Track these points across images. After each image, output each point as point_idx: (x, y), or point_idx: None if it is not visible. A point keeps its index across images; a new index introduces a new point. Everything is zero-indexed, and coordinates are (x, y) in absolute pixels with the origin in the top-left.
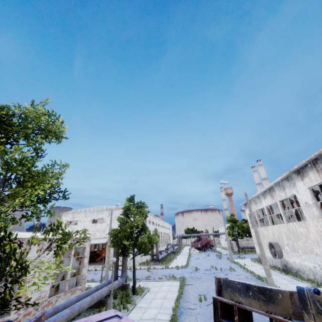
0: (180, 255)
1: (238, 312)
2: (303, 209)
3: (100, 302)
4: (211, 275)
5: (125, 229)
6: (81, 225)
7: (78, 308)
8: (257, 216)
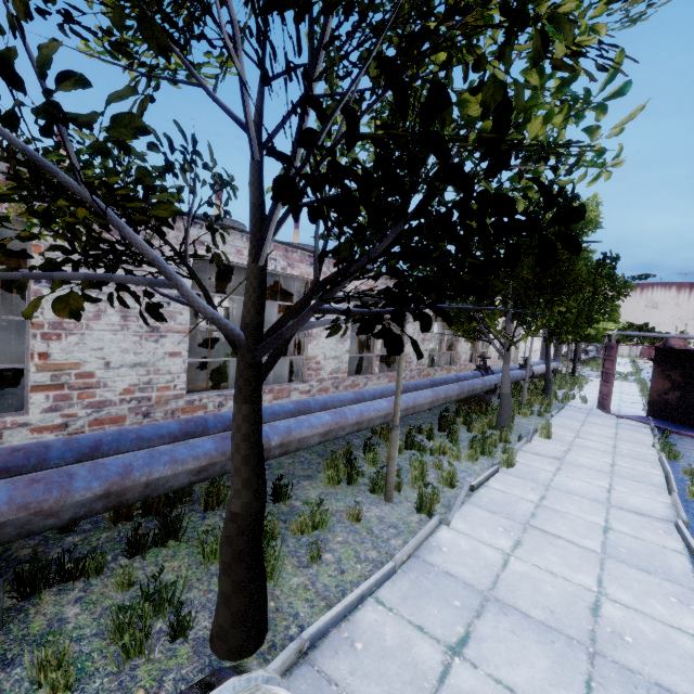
0: None
1: None
2: None
3: (542, 375)
4: None
5: None
6: None
7: (543, 368)
8: None
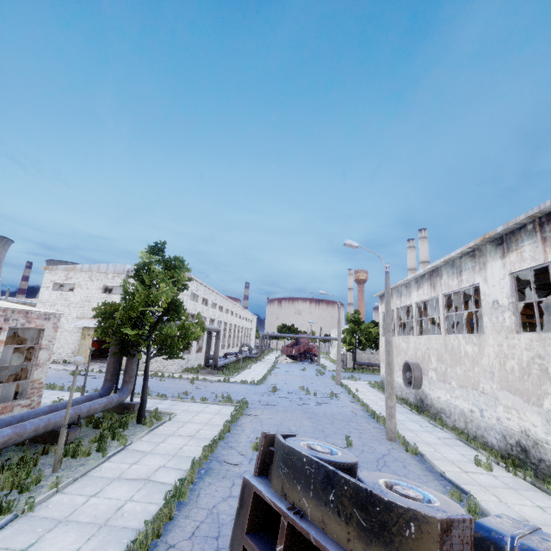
0: (259, 363)
1: (289, 534)
2: (485, 312)
3: (54, 434)
4: (294, 403)
5: (134, 306)
6: (81, 294)
7: None
8: (397, 317)
